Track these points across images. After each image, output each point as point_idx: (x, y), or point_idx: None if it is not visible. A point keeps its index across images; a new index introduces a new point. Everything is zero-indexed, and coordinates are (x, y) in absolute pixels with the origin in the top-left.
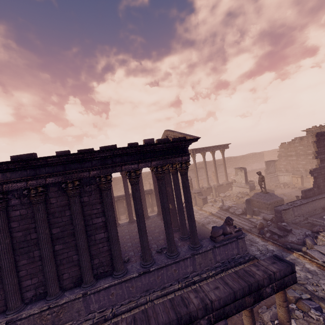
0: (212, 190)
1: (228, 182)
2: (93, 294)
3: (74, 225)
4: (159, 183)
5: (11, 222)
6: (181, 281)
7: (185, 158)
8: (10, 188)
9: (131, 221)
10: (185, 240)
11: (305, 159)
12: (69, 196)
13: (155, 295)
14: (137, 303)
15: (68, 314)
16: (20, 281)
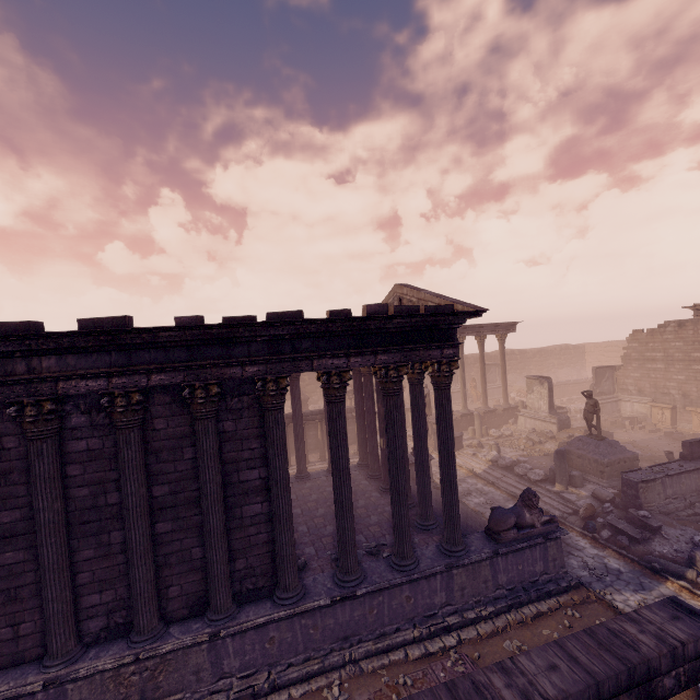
0: (472, 419)
1: (509, 405)
2: (231, 636)
3: (201, 481)
4: (389, 402)
5: (68, 465)
6: (419, 623)
7: (449, 352)
8: (72, 390)
9: (302, 476)
10: (427, 532)
11: (685, 371)
12: (195, 417)
13: (363, 650)
14: (325, 664)
15: (175, 676)
16: (76, 595)
